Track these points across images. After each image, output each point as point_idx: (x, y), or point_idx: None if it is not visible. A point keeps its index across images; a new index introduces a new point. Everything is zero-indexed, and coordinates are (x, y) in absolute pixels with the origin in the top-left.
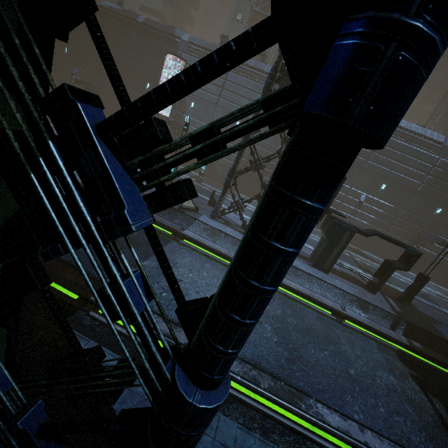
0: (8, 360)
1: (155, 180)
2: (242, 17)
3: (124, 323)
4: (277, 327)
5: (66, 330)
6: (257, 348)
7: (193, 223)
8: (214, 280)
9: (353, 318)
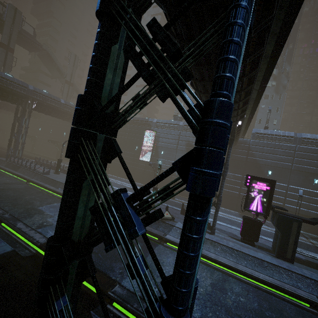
0: None
1: (145, 211)
2: (183, 104)
3: (137, 280)
4: None
5: (102, 303)
6: None
7: (172, 229)
8: None
9: None
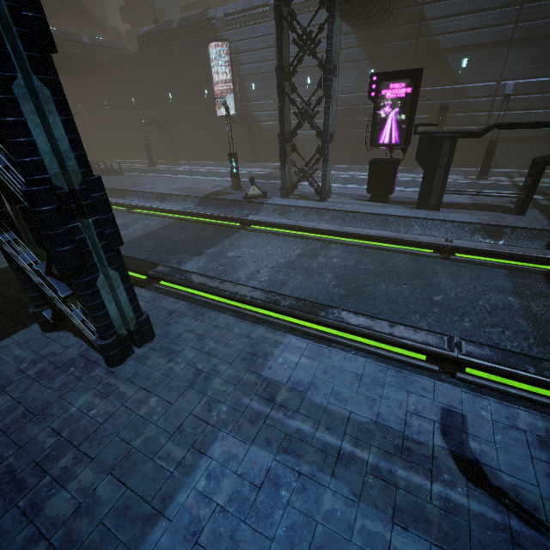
0: (62, 276)
1: None
2: None
3: (1, 172)
4: (342, 274)
5: None
6: (307, 291)
7: (261, 209)
8: (277, 250)
9: (463, 247)
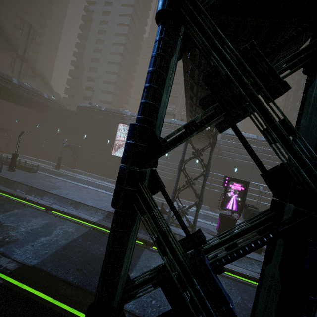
0: None
1: None
2: None
3: None
4: (244, 316)
5: None
6: None
7: None
8: None
9: None
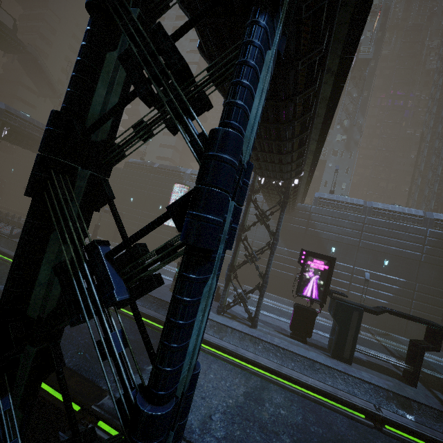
0: None
1: (138, 277)
2: None
3: (109, 360)
4: (298, 439)
5: (69, 409)
6: None
7: None
8: (222, 382)
9: (393, 420)
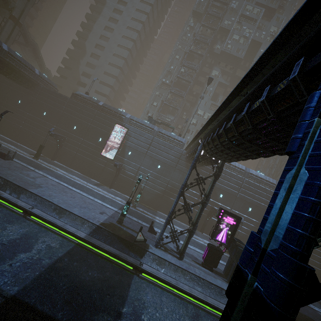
0: None
1: None
2: (156, 104)
3: None
4: None
5: None
6: None
7: (145, 254)
8: (173, 315)
9: None
